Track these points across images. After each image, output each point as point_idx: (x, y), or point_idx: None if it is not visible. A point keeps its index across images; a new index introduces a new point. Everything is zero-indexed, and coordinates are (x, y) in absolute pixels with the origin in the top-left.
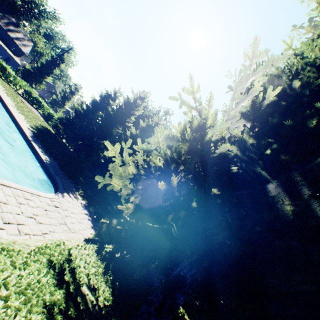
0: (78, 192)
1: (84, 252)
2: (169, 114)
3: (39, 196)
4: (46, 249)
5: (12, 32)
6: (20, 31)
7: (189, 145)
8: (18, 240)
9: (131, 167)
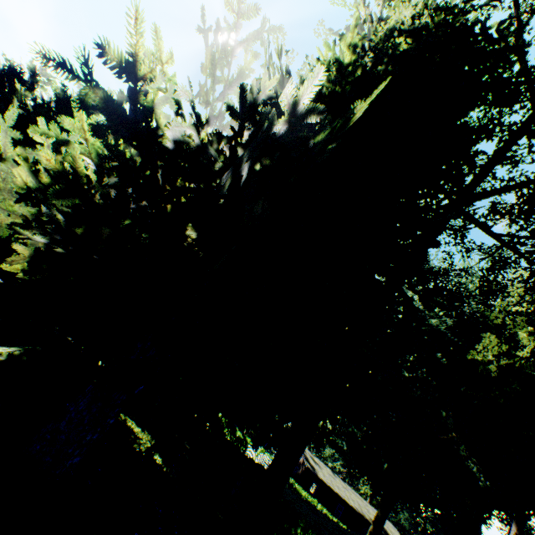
0: None
1: None
2: None
3: None
4: None
5: None
6: None
7: (106, 98)
8: None
9: (22, 171)
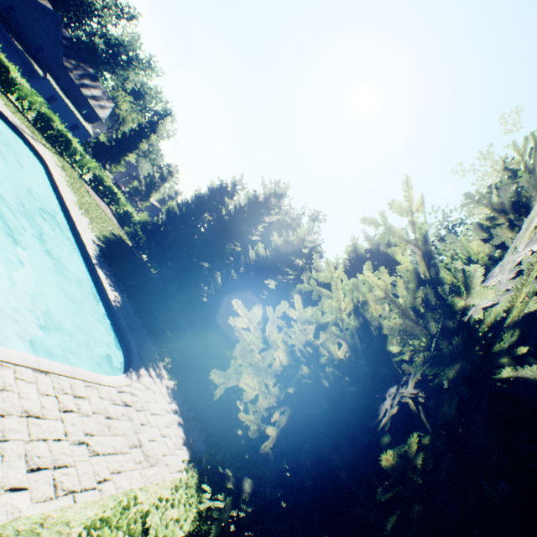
0: (162, 363)
1: (170, 516)
2: (318, 221)
3: (98, 386)
4: (102, 526)
5: (87, 88)
6: (98, 86)
7: (460, 367)
8: (50, 515)
9: (279, 352)
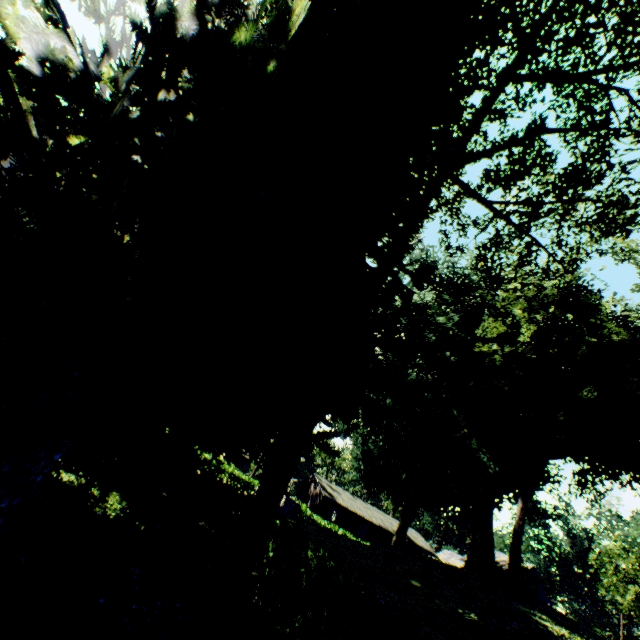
0: None
1: None
2: None
3: None
4: None
5: None
6: None
7: None
8: None
9: None
